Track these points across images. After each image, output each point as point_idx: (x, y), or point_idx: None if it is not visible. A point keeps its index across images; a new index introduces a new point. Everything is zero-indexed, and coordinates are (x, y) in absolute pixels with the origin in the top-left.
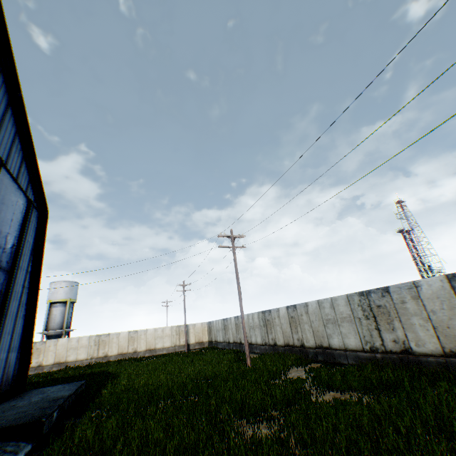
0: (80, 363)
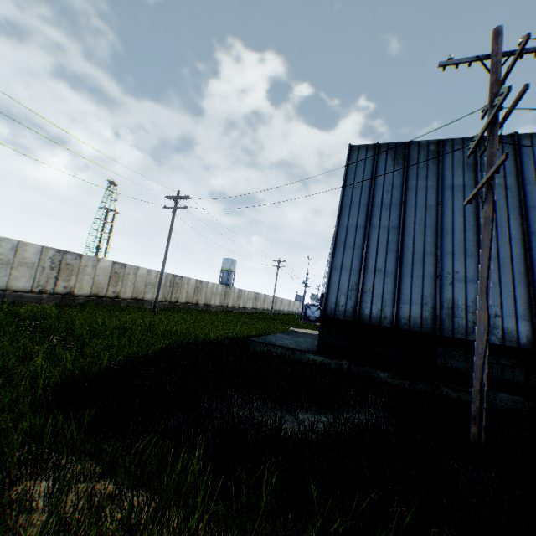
0: None
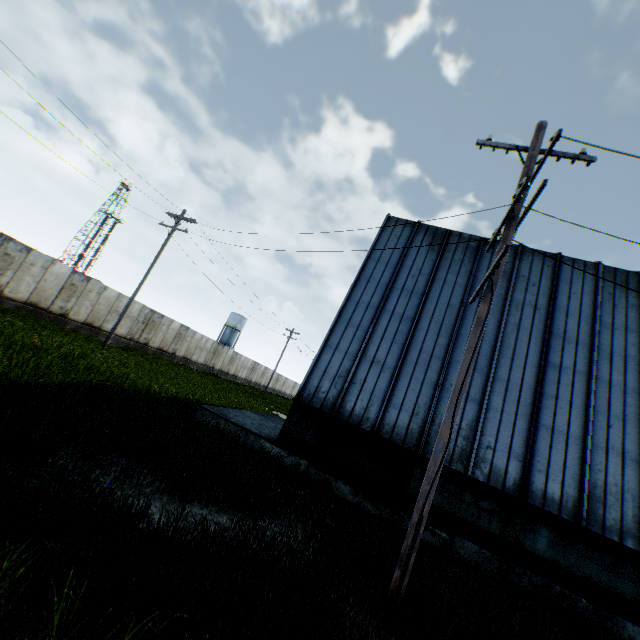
0: None
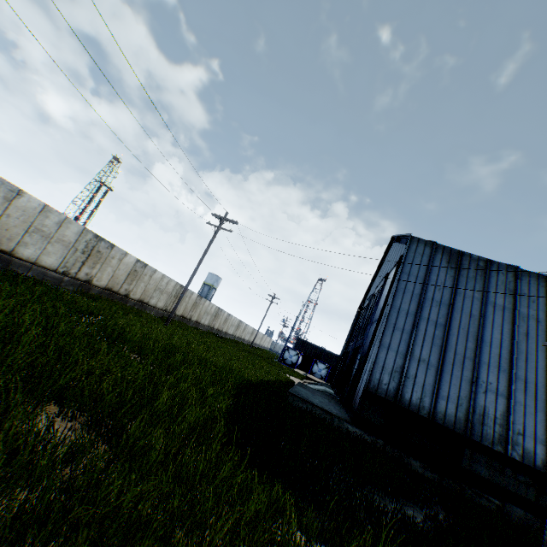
0: None
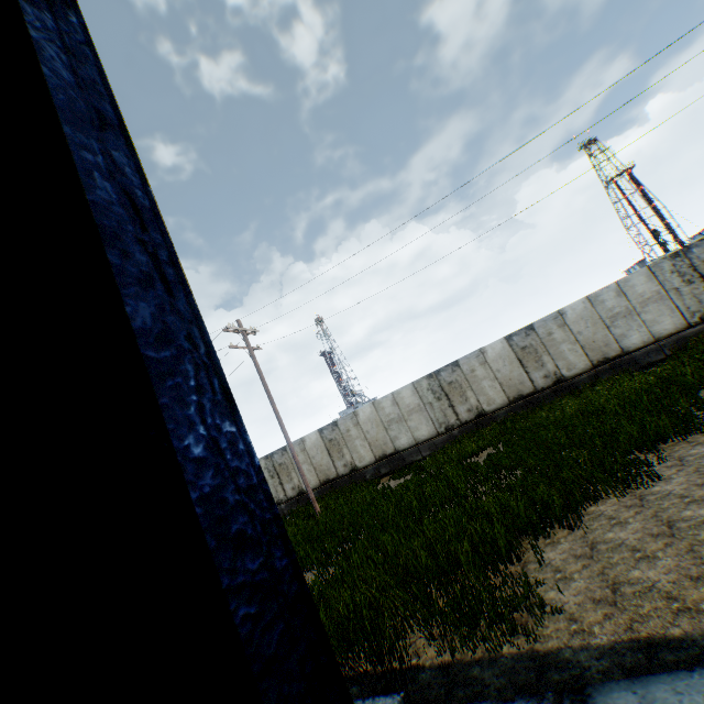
0: None
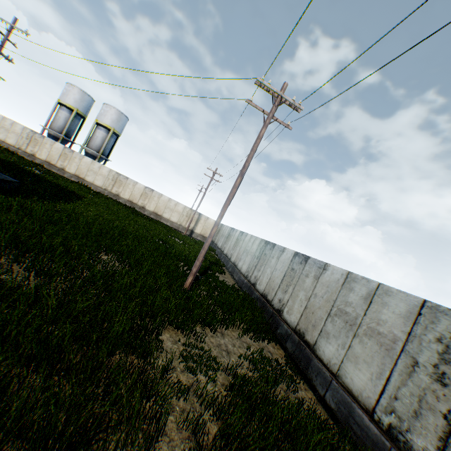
0: (94, 187)
